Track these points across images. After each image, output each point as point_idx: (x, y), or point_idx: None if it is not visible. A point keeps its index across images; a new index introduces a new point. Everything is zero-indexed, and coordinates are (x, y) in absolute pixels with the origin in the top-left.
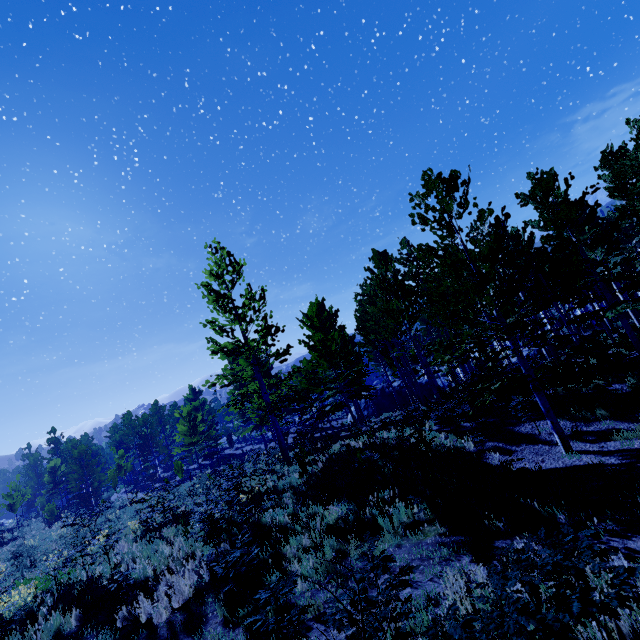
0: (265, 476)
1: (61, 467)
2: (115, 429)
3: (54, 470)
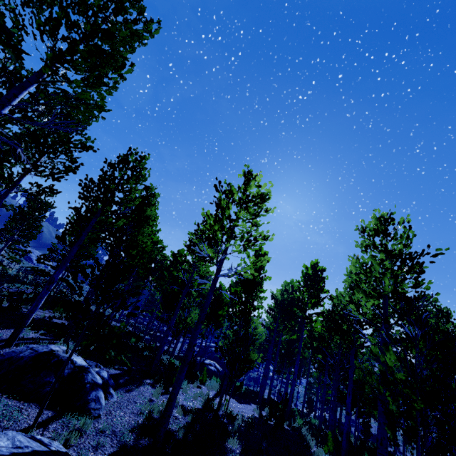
0: None
1: None
2: None
3: None
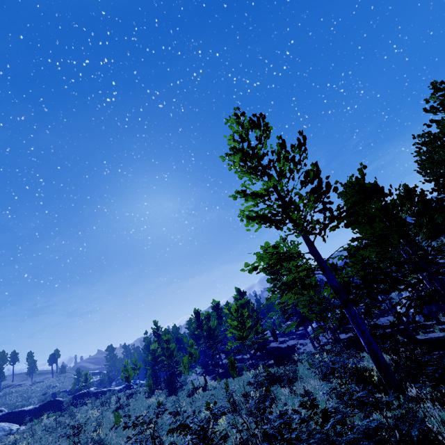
0: (360, 414)
1: (158, 350)
2: (190, 322)
3: (154, 352)
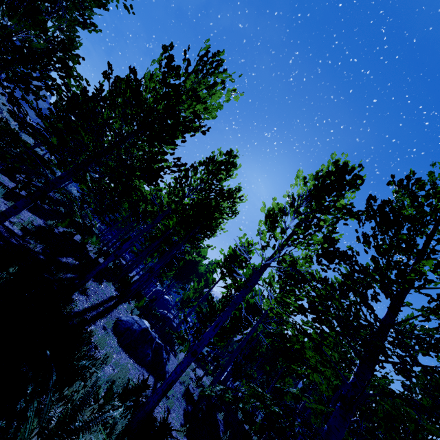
0: None
1: None
2: None
3: None
